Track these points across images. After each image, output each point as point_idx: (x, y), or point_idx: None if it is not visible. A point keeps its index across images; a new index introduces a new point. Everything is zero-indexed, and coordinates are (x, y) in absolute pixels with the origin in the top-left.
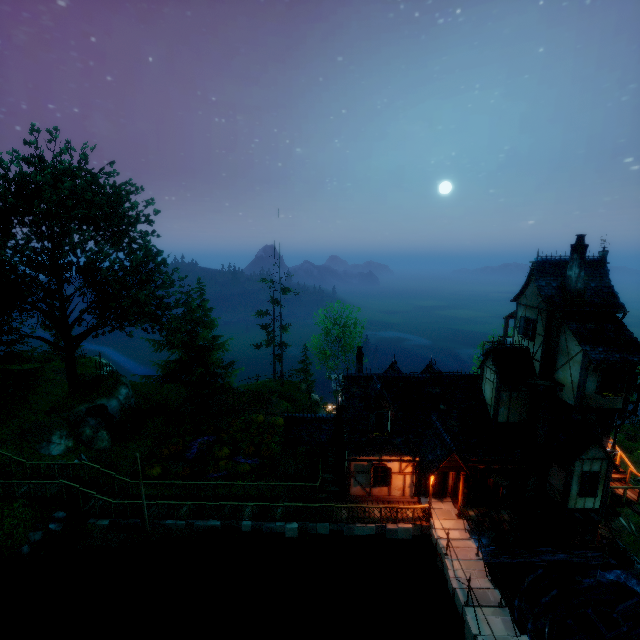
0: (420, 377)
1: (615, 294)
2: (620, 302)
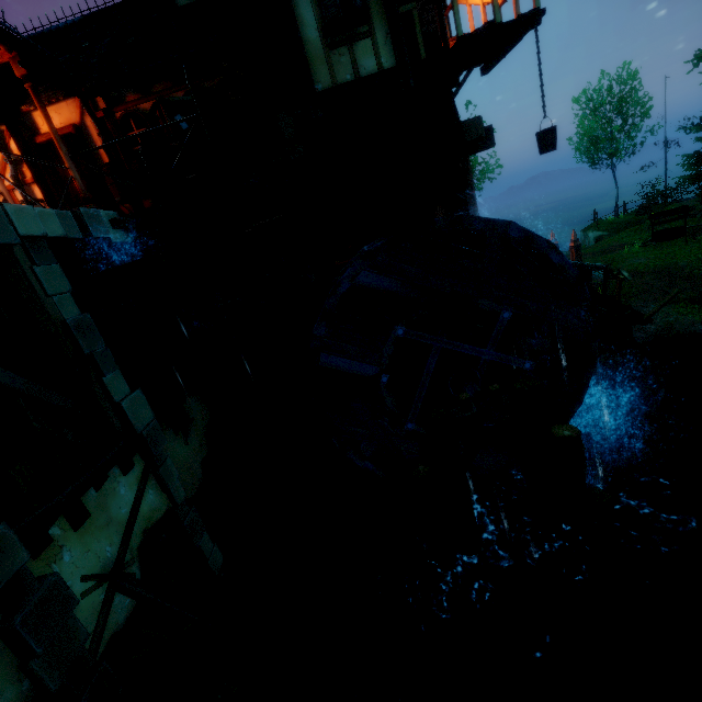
0: (64, 28)
1: None
2: None
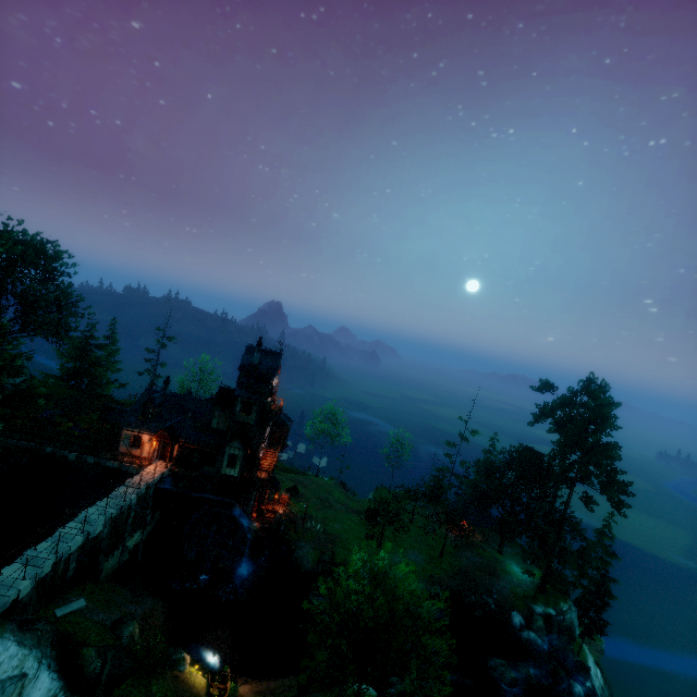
0: (189, 398)
1: (277, 370)
2: (276, 374)
